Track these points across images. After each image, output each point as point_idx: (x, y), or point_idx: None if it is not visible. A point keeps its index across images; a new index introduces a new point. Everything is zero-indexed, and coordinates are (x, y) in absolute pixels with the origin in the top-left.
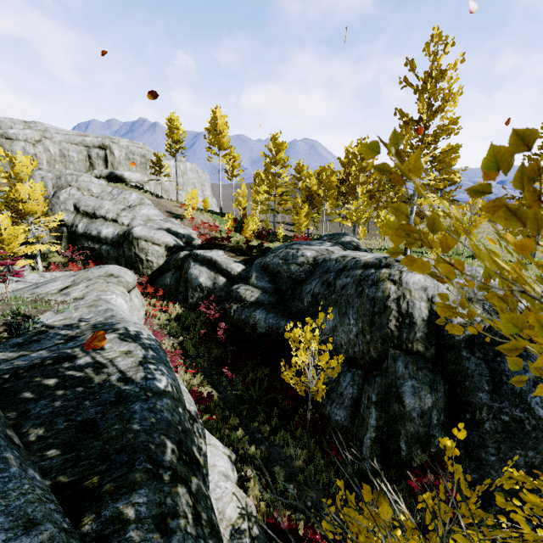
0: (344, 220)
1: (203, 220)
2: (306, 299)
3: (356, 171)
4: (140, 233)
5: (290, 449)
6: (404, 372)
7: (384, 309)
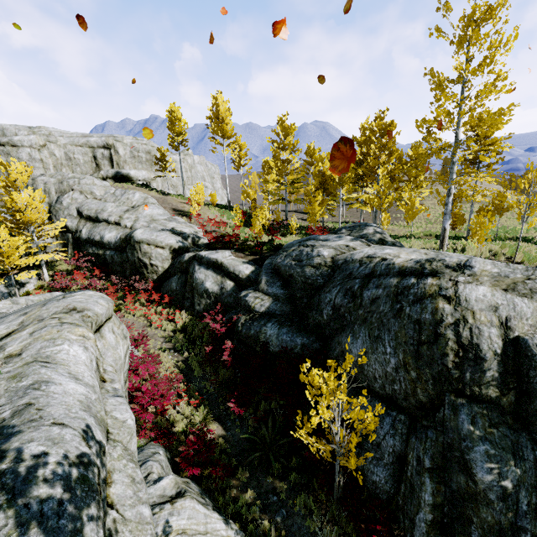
0: (362, 205)
1: (210, 215)
2: (326, 311)
3: (375, 150)
4: (141, 237)
5: (314, 524)
6: (471, 429)
7: (436, 337)
